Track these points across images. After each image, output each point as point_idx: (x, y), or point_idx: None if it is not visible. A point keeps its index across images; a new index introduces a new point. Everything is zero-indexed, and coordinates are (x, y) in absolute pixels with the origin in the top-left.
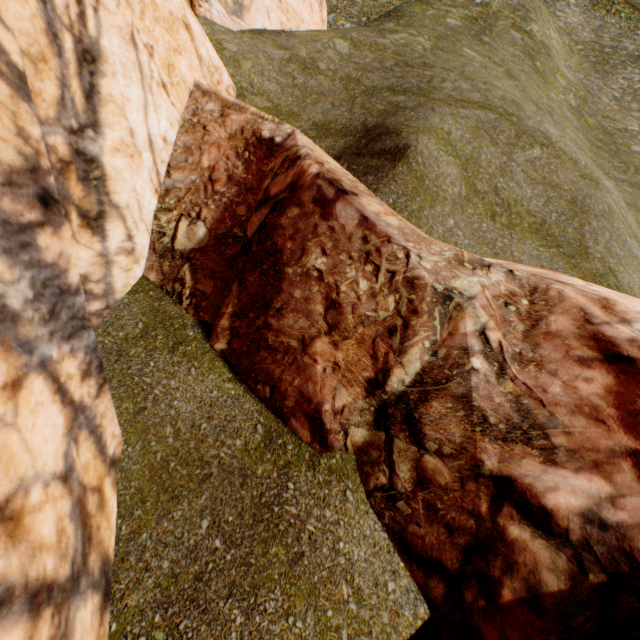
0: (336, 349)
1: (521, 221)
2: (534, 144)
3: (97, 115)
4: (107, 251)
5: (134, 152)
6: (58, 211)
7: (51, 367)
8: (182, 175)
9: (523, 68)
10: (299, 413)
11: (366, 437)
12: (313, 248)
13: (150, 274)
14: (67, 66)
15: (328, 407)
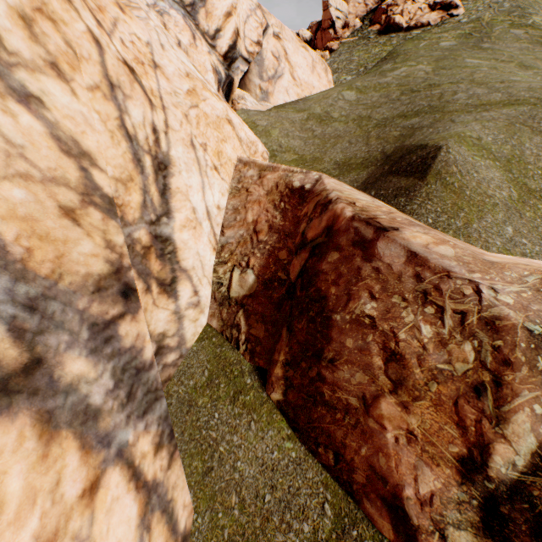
0: (406, 412)
1: None
2: None
3: (169, 205)
4: (179, 308)
5: (196, 224)
6: (136, 298)
7: (127, 452)
8: (232, 232)
9: (536, 56)
10: (372, 494)
11: None
12: (359, 292)
13: (212, 321)
14: (147, 178)
15: (410, 492)
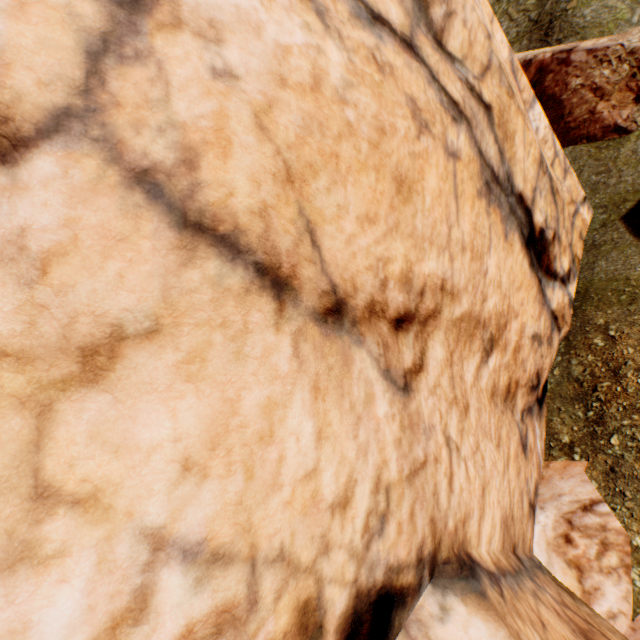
0: (608, 102)
1: None
2: None
3: None
4: None
5: None
6: None
7: None
8: None
9: None
10: (606, 135)
11: None
12: (570, 80)
13: None
14: None
15: (619, 122)
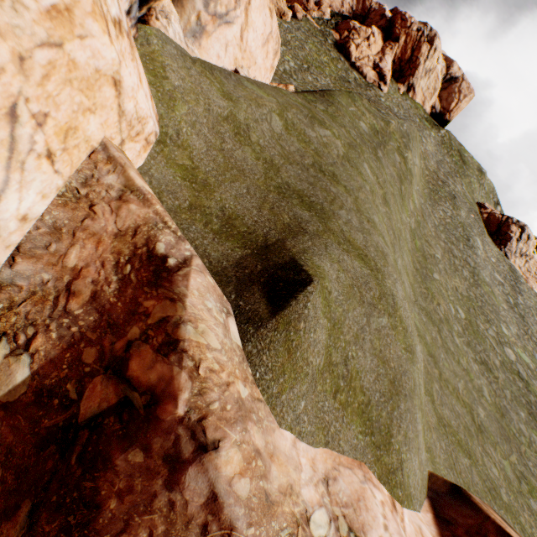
0: None
1: (356, 398)
2: (385, 312)
3: None
4: None
5: None
6: None
7: None
8: (32, 267)
9: (394, 190)
10: None
11: None
12: (140, 528)
13: None
14: None
15: None
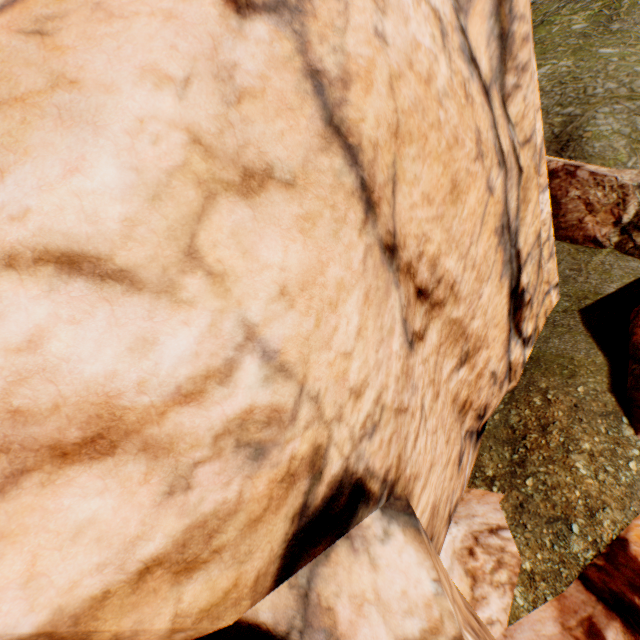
0: (594, 218)
1: None
2: None
3: None
4: None
5: None
6: None
7: None
8: None
9: None
10: (585, 242)
11: (618, 239)
12: (571, 190)
13: None
14: None
15: (598, 236)
